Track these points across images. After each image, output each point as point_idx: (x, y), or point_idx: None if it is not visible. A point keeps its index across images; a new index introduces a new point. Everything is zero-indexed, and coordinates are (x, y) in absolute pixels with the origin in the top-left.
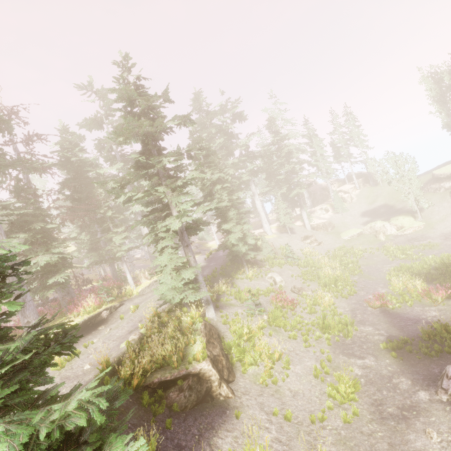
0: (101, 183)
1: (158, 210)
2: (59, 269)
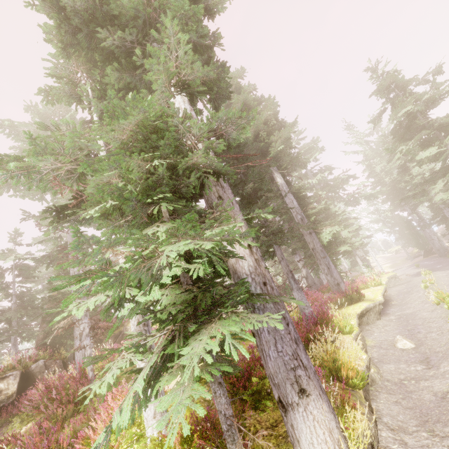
0: (391, 150)
1: (439, 173)
2: (332, 246)
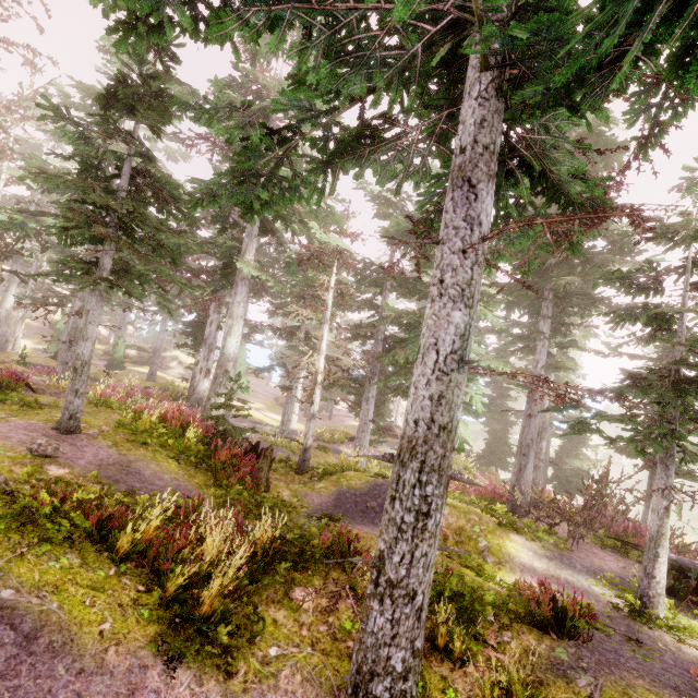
0: None
1: None
2: None
